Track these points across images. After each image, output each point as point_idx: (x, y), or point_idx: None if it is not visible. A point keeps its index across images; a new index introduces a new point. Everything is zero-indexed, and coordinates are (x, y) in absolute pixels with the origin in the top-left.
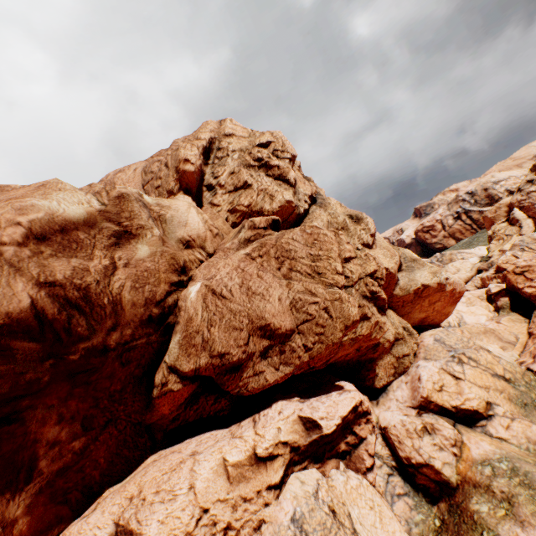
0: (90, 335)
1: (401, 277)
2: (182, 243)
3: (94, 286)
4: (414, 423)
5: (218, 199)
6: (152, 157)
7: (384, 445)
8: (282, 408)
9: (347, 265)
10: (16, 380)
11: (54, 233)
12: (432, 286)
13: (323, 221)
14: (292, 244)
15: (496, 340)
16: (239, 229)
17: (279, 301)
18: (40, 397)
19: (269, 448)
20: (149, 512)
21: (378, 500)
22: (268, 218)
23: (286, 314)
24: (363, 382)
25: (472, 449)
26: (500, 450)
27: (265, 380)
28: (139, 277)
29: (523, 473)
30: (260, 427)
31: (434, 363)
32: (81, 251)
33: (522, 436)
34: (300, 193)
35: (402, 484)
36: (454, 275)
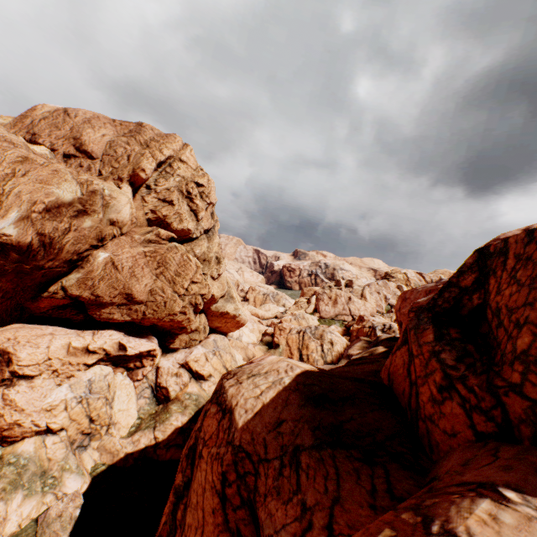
0: (41, 260)
1: (220, 302)
2: (111, 222)
3: (57, 238)
4: (174, 370)
5: (149, 198)
6: (121, 123)
7: (154, 374)
8: (113, 334)
9: (193, 285)
10: (2, 268)
11: (55, 208)
12: (231, 315)
13: (202, 250)
14: (172, 260)
15: (244, 354)
16: (149, 230)
17: (145, 286)
18: (2, 277)
19: (96, 348)
20: (23, 348)
21: (133, 394)
22: (170, 234)
23: (144, 293)
24: (166, 342)
25: (189, 388)
26: (199, 392)
27: (113, 318)
28: (79, 239)
29: (199, 401)
30: (97, 337)
31: (204, 349)
32: (60, 218)
33: (212, 391)
34: (200, 226)
35: (150, 393)
36: (264, 312)
